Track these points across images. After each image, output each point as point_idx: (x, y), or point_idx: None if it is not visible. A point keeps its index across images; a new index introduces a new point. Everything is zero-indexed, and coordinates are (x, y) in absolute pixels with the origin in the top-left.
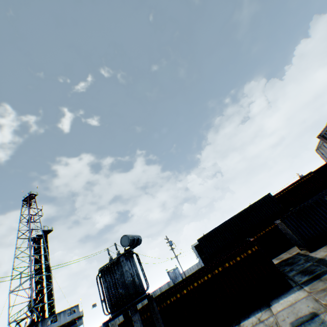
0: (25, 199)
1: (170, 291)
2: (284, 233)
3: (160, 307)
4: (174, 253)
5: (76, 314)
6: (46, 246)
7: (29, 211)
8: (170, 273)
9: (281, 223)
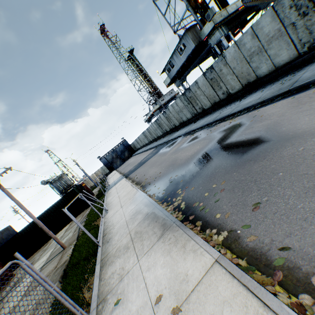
0: None
1: None
2: None
3: None
4: None
5: (190, 48)
6: None
7: None
8: None
9: None
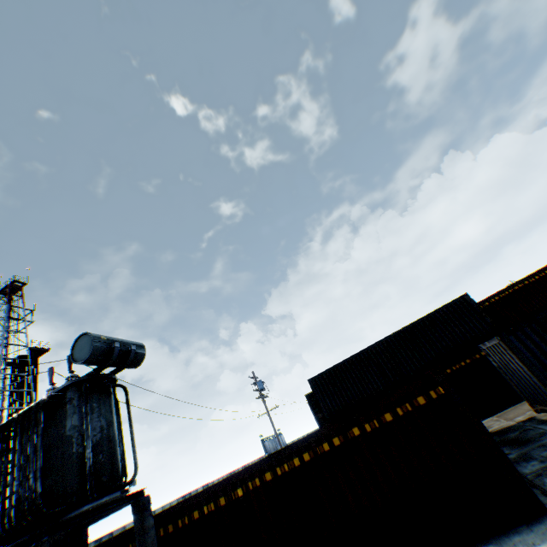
0: (4, 289)
1: (205, 488)
2: (501, 371)
3: (173, 528)
4: (266, 406)
5: None
6: (32, 376)
7: (7, 311)
8: (266, 443)
9: (498, 346)
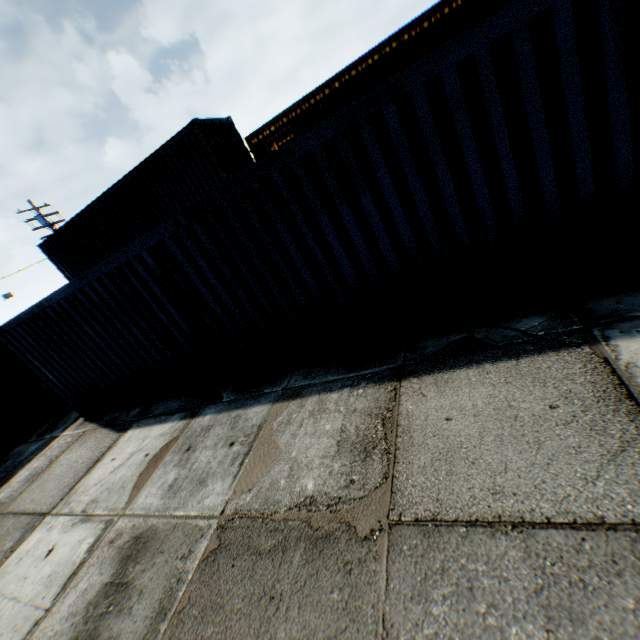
0: None
1: None
2: None
3: None
4: None
5: None
6: None
7: None
8: None
9: None
